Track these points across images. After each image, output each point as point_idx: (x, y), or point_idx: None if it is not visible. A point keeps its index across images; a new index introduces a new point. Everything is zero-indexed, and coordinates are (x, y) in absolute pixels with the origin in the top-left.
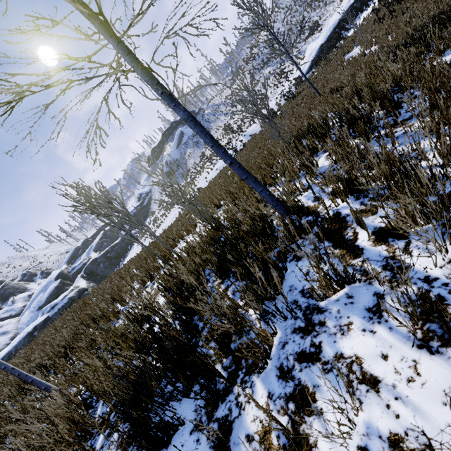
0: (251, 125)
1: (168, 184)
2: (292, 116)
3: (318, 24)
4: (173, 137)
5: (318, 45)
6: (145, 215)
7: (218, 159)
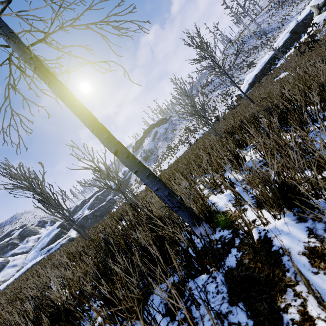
0: (204, 127)
1: (96, 169)
2: (231, 119)
3: (253, 62)
4: (150, 134)
5: (253, 75)
6: (126, 186)
7: (178, 150)
